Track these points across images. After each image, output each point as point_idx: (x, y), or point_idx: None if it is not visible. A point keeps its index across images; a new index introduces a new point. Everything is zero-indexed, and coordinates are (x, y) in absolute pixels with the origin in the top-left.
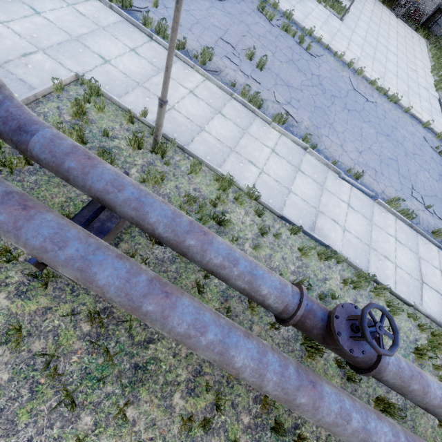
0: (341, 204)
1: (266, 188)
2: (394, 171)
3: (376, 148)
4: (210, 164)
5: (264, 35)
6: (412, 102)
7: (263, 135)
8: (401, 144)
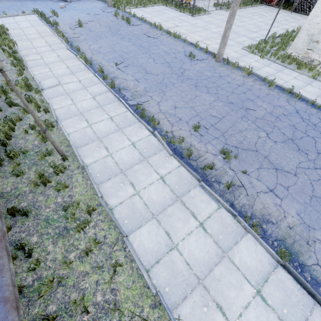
0: (54, 55)
1: (26, 47)
2: (116, 54)
3: (117, 48)
4: (12, 39)
5: (105, 21)
6: (208, 40)
7: (49, 38)
8: (148, 50)
